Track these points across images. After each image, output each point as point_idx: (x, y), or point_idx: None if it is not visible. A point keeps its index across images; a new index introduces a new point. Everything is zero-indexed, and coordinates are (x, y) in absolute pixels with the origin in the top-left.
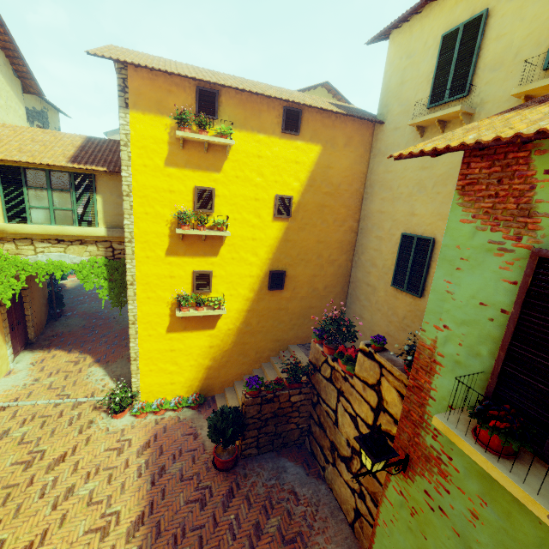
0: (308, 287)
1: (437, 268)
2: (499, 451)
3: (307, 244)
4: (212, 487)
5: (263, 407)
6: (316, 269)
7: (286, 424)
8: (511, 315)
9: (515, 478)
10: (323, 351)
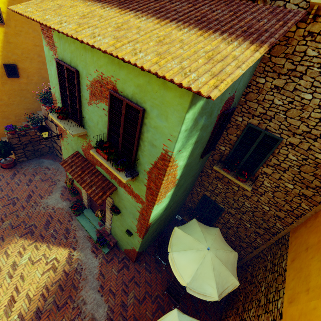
0: (38, 76)
1: (47, 64)
2: (61, 118)
3: (27, 46)
4: (3, 175)
5: (21, 138)
6: (40, 65)
7: (39, 145)
8: (58, 80)
9: (61, 122)
10: (46, 109)
